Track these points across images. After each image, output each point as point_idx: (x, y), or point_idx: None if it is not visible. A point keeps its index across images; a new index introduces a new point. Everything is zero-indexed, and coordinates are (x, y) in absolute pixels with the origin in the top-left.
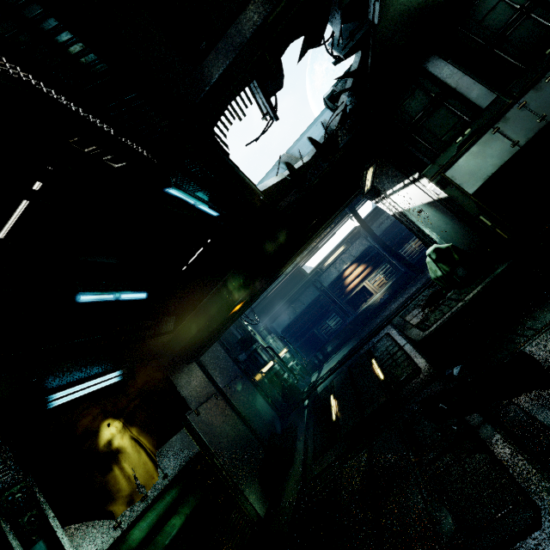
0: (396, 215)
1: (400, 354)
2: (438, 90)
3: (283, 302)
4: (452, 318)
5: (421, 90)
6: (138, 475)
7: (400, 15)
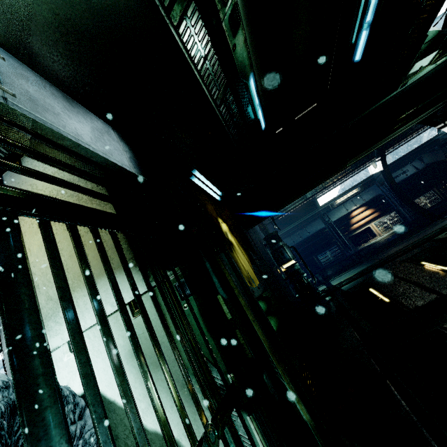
0: None
1: None
2: None
3: (290, 227)
4: None
5: None
6: (248, 270)
7: None
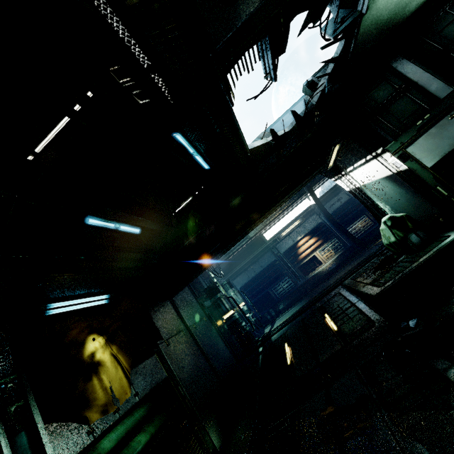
0: (353, 191)
1: (353, 309)
2: (401, 83)
3: (244, 263)
4: (408, 275)
5: (387, 83)
6: (114, 388)
7: (381, 11)
